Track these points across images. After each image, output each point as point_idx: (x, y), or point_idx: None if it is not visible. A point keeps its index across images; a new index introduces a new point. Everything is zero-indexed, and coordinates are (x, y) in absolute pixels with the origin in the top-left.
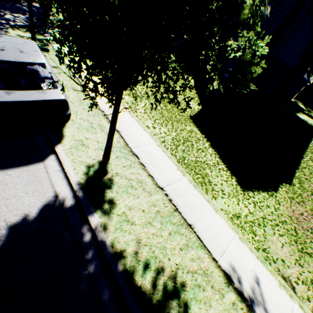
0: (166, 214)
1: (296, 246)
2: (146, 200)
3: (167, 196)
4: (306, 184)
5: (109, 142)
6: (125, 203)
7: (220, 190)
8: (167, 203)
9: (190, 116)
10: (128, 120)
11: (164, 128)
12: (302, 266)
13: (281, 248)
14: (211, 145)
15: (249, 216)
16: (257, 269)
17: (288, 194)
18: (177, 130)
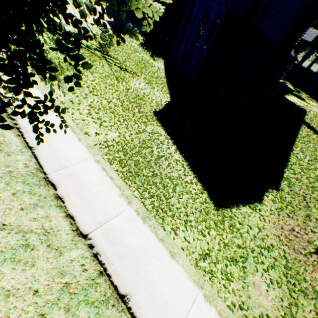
0: (81, 287)
1: (287, 283)
2: (48, 266)
3: (93, 249)
4: (297, 186)
5: None
6: (1, 284)
7: (185, 215)
8: (89, 262)
9: (154, 111)
10: (56, 127)
11: (114, 132)
12: (295, 317)
13: (267, 292)
14: (179, 149)
15: (224, 249)
16: None
17: (276, 204)
18: (132, 133)
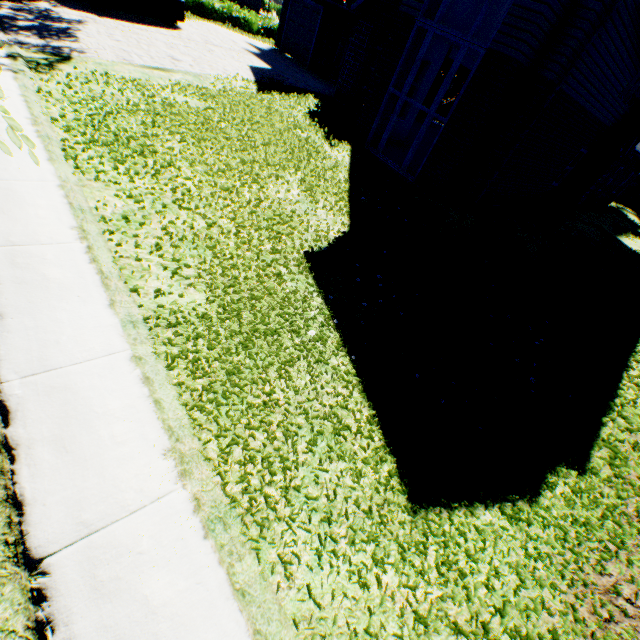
0: None
1: None
2: None
3: (40, 606)
4: (635, 467)
5: None
6: None
7: (326, 519)
8: None
9: (308, 252)
10: (68, 272)
11: (202, 292)
12: None
13: None
14: (346, 341)
15: (413, 632)
16: None
17: (574, 510)
18: (243, 297)
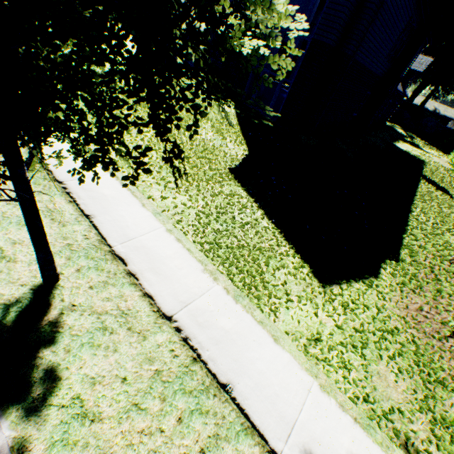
0: (175, 375)
1: (419, 373)
2: (133, 352)
3: (181, 332)
4: (422, 256)
5: (38, 251)
6: (83, 371)
7: (284, 294)
8: (178, 347)
9: (230, 168)
10: (113, 191)
11: (183, 196)
12: (434, 411)
13: (396, 383)
14: (266, 213)
15: (337, 333)
16: (357, 448)
17: (396, 278)
18: (206, 196)
